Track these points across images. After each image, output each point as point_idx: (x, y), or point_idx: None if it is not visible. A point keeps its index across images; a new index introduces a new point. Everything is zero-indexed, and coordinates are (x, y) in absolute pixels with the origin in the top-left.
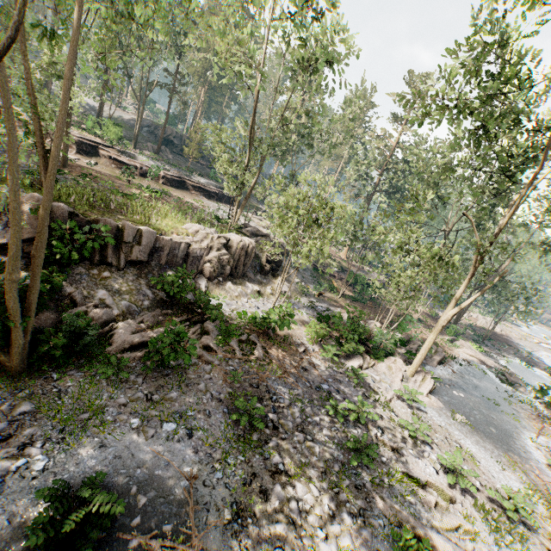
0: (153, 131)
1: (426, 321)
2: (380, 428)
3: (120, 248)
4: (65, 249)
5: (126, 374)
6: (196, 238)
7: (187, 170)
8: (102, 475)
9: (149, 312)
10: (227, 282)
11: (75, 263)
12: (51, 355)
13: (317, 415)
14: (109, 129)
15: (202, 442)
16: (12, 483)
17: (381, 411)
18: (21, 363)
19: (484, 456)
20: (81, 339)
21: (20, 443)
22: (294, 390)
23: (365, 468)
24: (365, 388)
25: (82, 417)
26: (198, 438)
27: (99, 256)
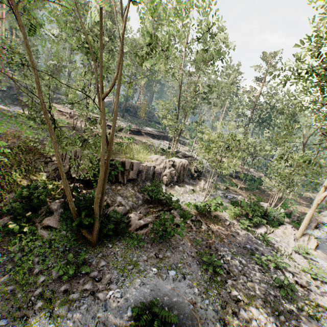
0: (119, 106)
1: (296, 200)
2: (290, 272)
3: (123, 173)
4: None
5: (143, 243)
6: (157, 162)
7: (139, 124)
8: (157, 300)
9: (142, 207)
10: (175, 186)
11: None
12: (105, 234)
13: (249, 264)
14: None
15: (191, 281)
16: (109, 304)
17: (288, 261)
18: (96, 239)
19: None
20: (120, 225)
21: (106, 282)
22: (231, 249)
23: (289, 299)
24: (272, 246)
25: (129, 267)
26: (188, 279)
27: (114, 178)
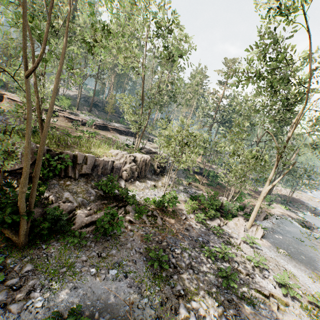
0: (87, 100)
1: (252, 194)
2: (236, 262)
3: (75, 167)
4: (46, 170)
5: (85, 241)
6: (117, 157)
7: (107, 119)
8: (80, 306)
9: (94, 203)
10: (136, 181)
11: (50, 178)
12: (40, 234)
13: (198, 257)
14: (63, 101)
15: (133, 280)
16: (24, 316)
17: (235, 251)
18: (25, 240)
19: (300, 274)
20: (58, 223)
21: (27, 290)
22: (183, 243)
23: (231, 288)
24: (224, 238)
25: (61, 270)
26: (131, 278)
27: (64, 172)
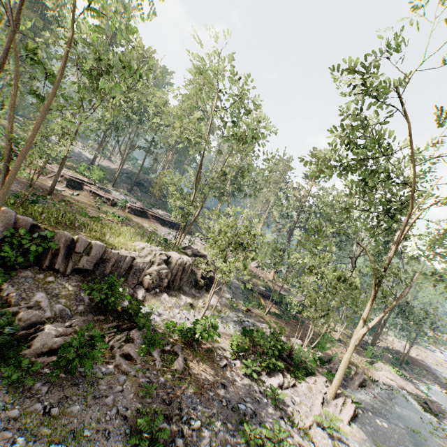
0: (130, 176)
1: (346, 341)
2: None
3: (70, 257)
4: (17, 253)
5: (31, 380)
6: (142, 253)
7: (150, 204)
8: None
9: (81, 317)
10: (163, 294)
11: (25, 267)
12: None
13: (229, 442)
14: (95, 172)
15: None
16: None
17: (300, 441)
18: None
19: None
20: None
21: None
22: (209, 409)
23: None
24: (284, 411)
25: None
26: None
27: (49, 262)
